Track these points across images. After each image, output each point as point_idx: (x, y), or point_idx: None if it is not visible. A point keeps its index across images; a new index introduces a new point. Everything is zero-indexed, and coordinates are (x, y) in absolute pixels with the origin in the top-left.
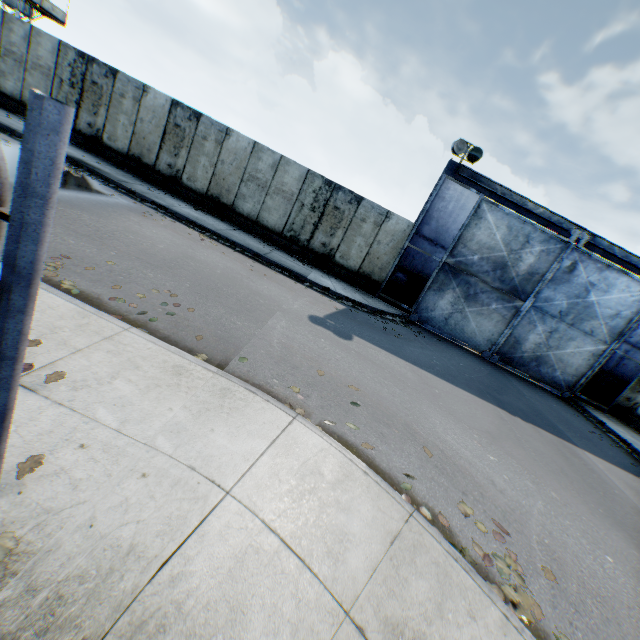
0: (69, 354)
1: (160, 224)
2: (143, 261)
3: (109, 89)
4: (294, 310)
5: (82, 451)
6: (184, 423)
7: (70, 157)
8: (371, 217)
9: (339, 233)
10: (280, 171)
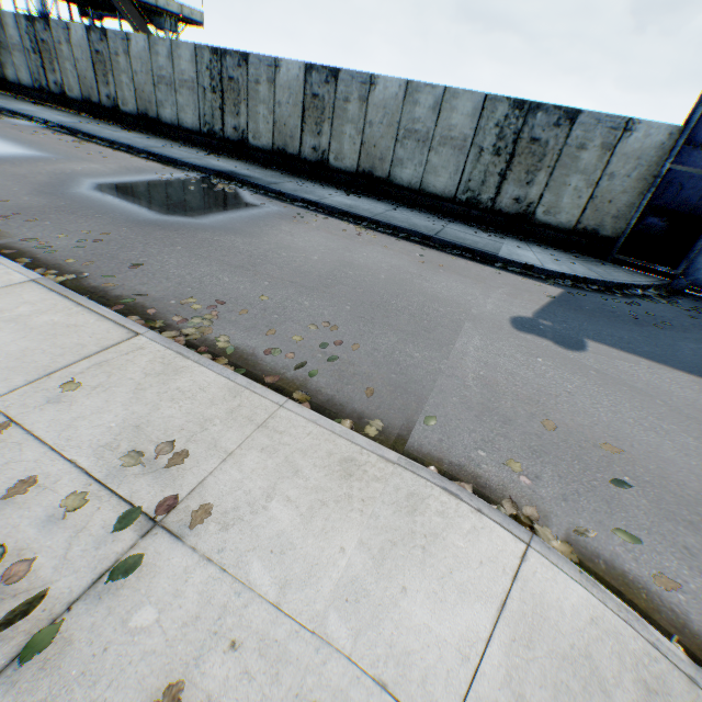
0: (218, 463)
1: (312, 227)
2: (297, 285)
3: (244, 80)
4: (488, 314)
5: (232, 655)
6: (362, 578)
7: (222, 172)
8: (595, 138)
9: (540, 177)
10: (445, 111)
